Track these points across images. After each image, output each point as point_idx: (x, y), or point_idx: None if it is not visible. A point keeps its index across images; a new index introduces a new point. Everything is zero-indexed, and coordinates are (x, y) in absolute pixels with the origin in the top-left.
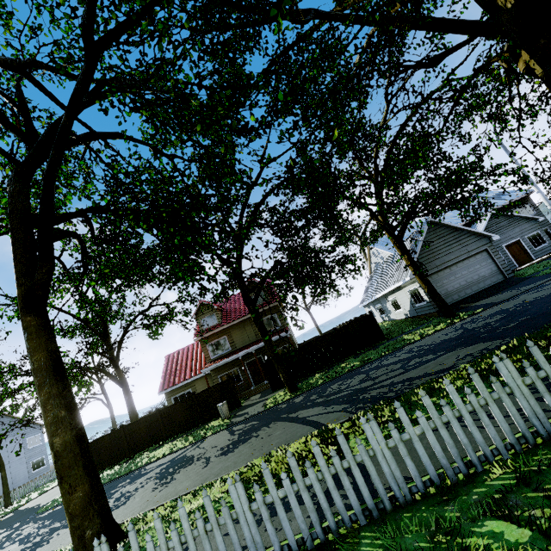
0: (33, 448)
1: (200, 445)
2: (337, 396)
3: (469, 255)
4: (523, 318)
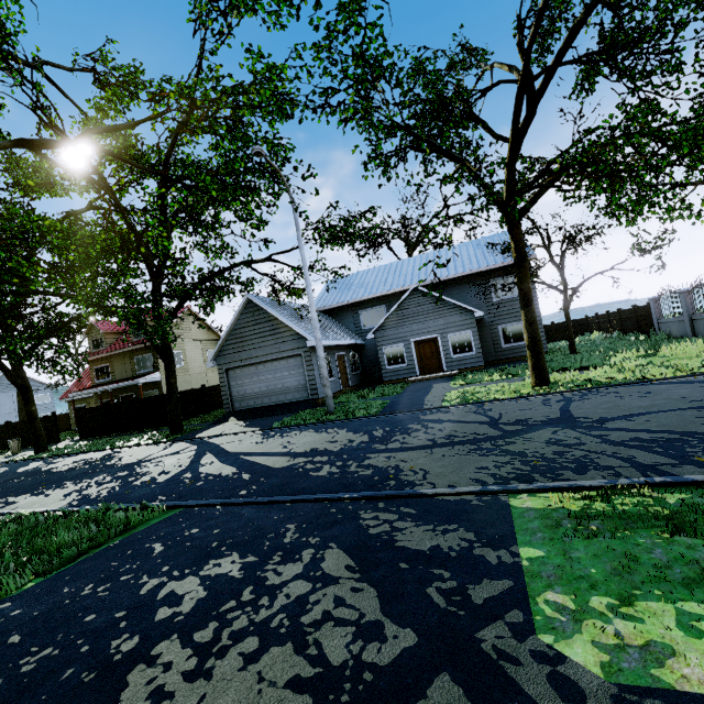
0: (41, 404)
1: None
2: None
3: (279, 356)
4: None
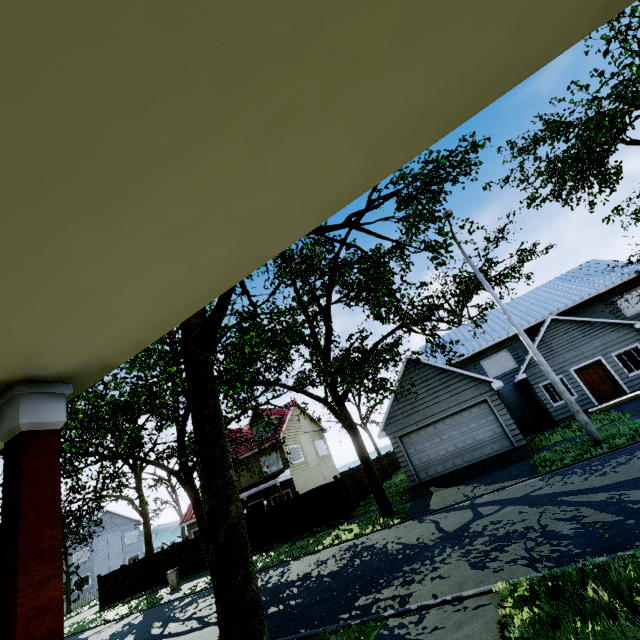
0: (130, 543)
1: (109, 628)
2: (154, 631)
3: (460, 408)
4: (292, 602)
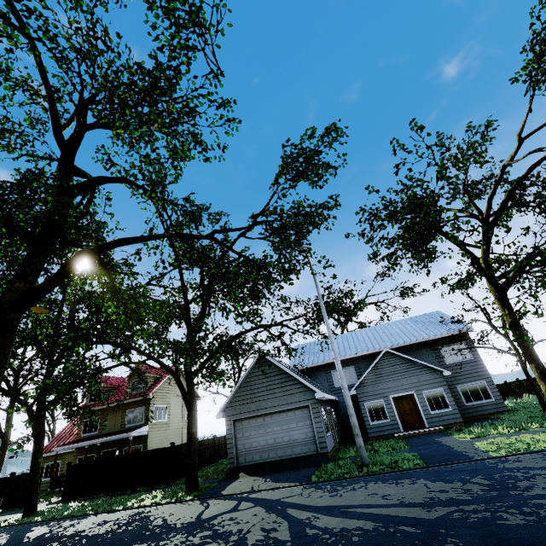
0: None
1: None
2: None
3: (287, 407)
4: None
